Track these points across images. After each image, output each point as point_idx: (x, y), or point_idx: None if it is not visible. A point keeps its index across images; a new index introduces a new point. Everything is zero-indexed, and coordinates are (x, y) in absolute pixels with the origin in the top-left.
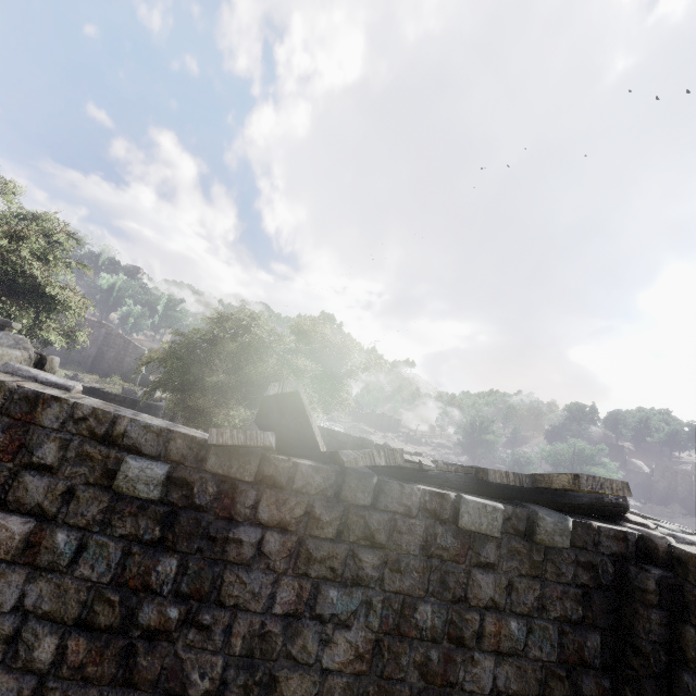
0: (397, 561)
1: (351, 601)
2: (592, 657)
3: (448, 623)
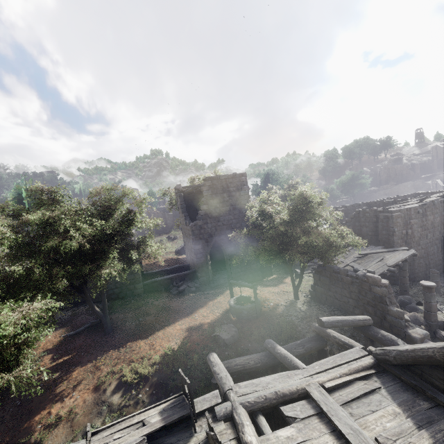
0: (439, 209)
1: (437, 215)
2: None
3: None
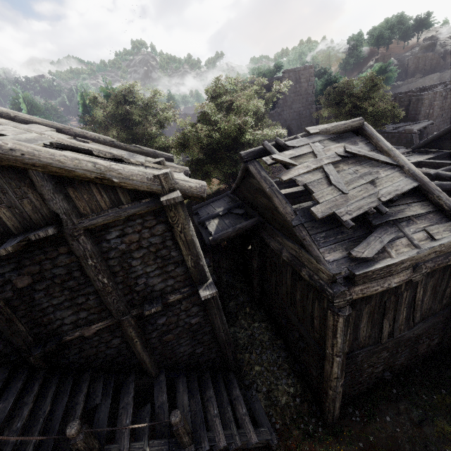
0: None
1: None
2: None
3: None
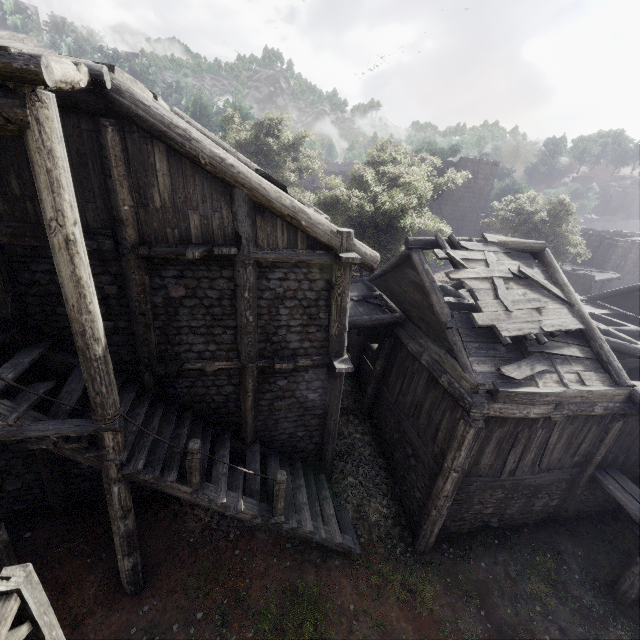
0: None
1: None
2: None
3: None
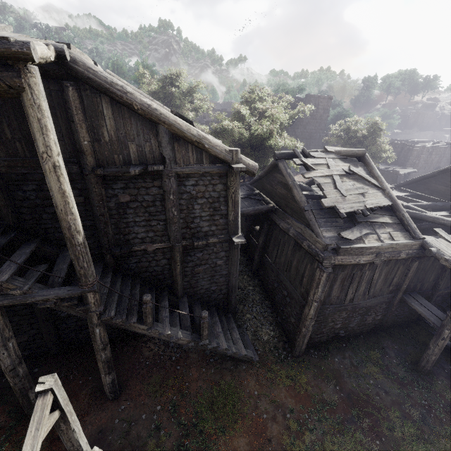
0: (441, 152)
1: (438, 156)
2: None
3: (443, 156)
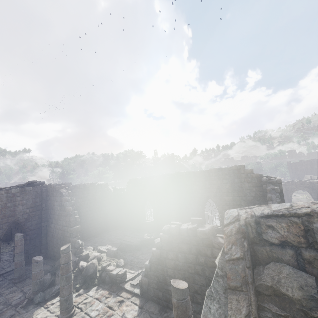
0: (2, 200)
1: None
2: (38, 201)
3: (13, 204)
